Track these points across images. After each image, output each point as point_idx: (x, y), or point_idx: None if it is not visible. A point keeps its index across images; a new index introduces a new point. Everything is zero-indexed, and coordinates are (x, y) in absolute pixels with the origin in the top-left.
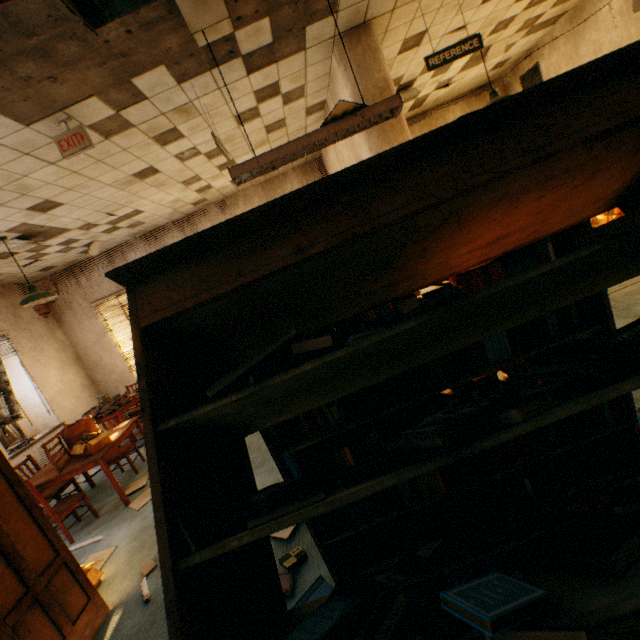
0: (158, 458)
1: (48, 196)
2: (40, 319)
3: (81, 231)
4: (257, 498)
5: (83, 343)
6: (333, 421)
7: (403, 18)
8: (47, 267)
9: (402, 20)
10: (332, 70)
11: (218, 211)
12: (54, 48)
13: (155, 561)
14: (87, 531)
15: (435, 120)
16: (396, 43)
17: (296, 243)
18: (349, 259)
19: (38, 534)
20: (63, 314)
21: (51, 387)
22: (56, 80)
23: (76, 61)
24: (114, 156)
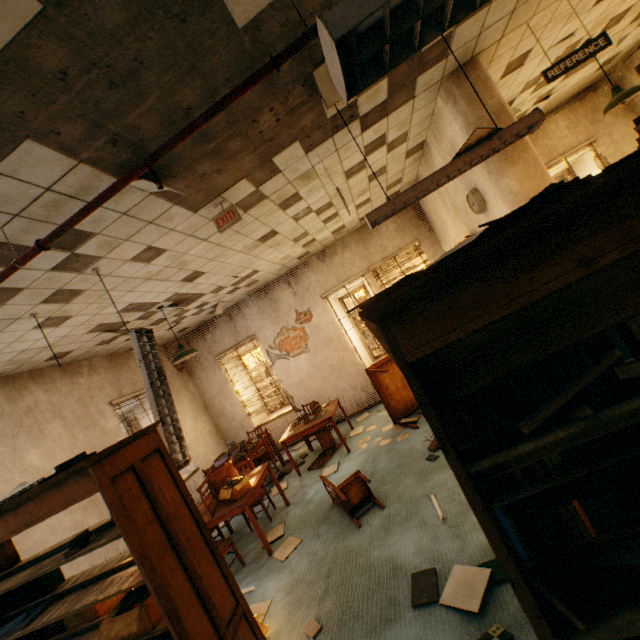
0: (483, 505)
1: (196, 268)
2: (177, 374)
3: (212, 294)
4: (622, 563)
5: (209, 393)
6: (552, 466)
7: (509, 44)
8: (183, 328)
9: (508, 46)
10: (436, 110)
11: (319, 261)
12: (224, 147)
13: (318, 622)
14: (237, 579)
15: (534, 134)
16: (499, 69)
17: (575, 256)
18: (633, 267)
19: (221, 579)
20: (193, 368)
21: (187, 434)
22: (221, 172)
23: (237, 153)
24: (247, 226)
